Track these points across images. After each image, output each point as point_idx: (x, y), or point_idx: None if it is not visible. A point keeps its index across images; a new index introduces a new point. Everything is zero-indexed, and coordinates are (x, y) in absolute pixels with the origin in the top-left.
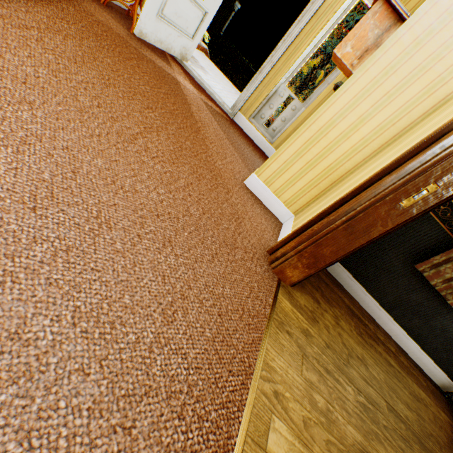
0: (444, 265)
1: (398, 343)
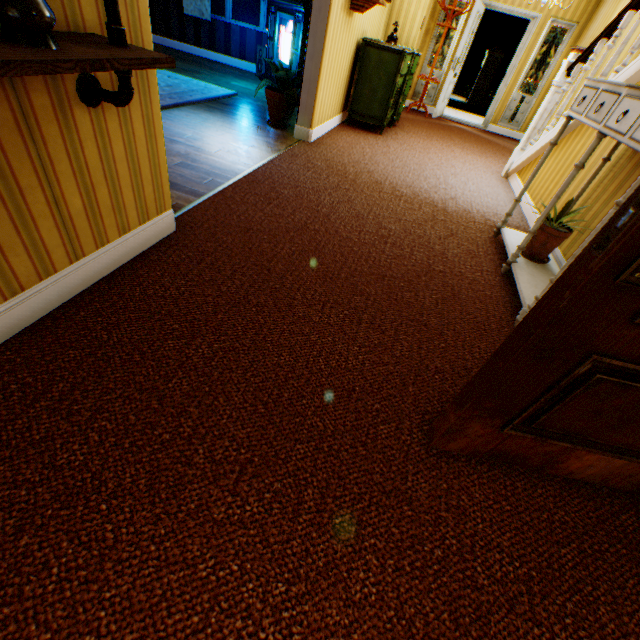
0: None
1: None
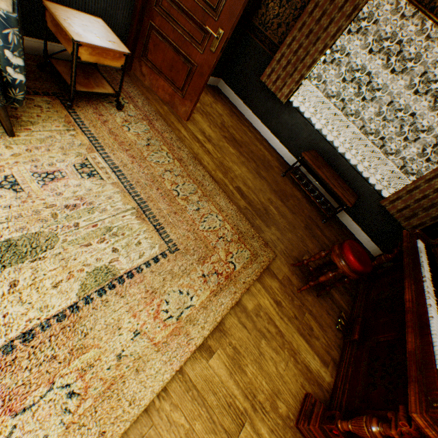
0: (272, 75)
1: (270, 143)
